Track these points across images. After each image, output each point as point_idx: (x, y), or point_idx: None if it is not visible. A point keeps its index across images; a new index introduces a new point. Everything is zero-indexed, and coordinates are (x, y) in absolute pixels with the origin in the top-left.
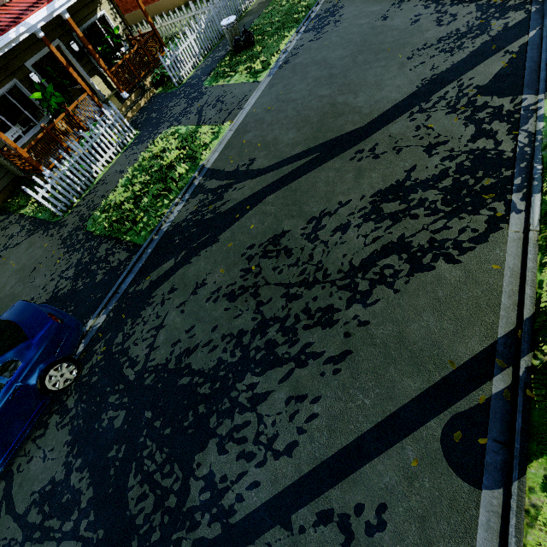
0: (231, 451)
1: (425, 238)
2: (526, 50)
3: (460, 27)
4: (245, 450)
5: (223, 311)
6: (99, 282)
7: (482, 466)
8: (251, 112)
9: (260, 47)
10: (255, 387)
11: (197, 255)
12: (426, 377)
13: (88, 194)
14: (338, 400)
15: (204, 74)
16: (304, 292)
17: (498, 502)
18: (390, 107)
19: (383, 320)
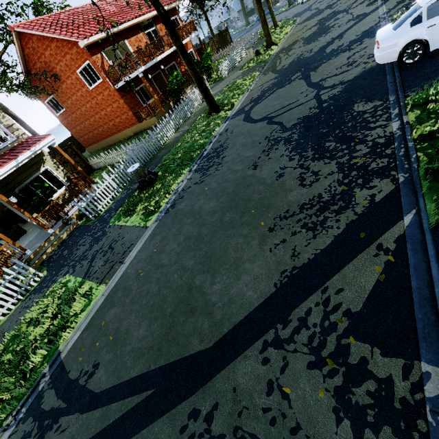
0: None
1: None
2: (405, 250)
3: (322, 192)
4: None
5: None
6: None
7: None
8: (127, 271)
9: (159, 185)
10: None
11: None
12: None
13: None
14: None
15: (115, 209)
16: None
17: None
18: (242, 317)
19: None
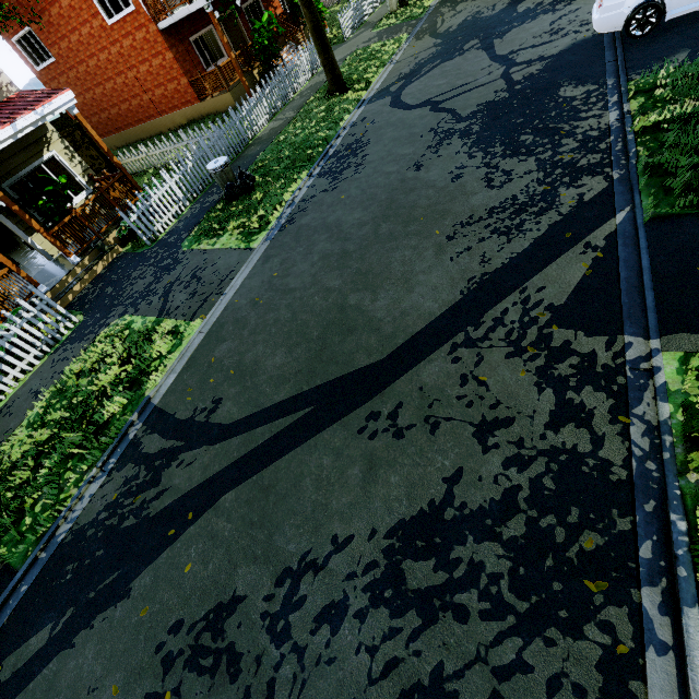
0: None
1: (482, 691)
2: (616, 246)
3: (517, 194)
4: None
5: None
6: None
7: None
8: (233, 302)
9: (260, 194)
10: None
11: (88, 627)
12: None
13: None
14: None
15: (186, 229)
16: None
17: None
18: (422, 327)
19: None
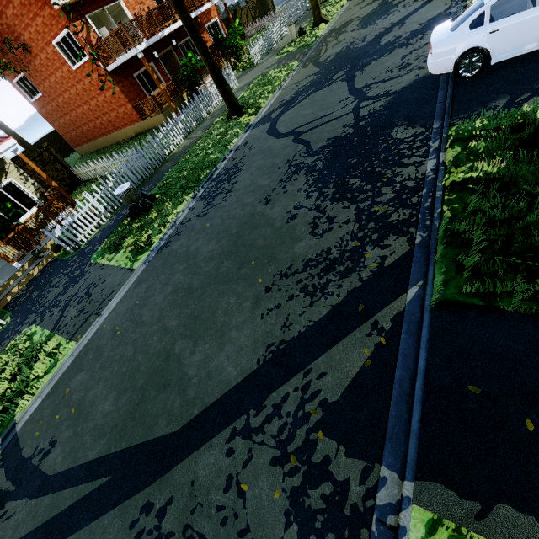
0: None
1: None
2: (399, 332)
3: (332, 247)
4: None
5: None
6: None
7: None
8: (102, 327)
9: (155, 213)
10: None
11: None
12: None
13: None
14: None
15: (99, 241)
16: None
17: None
18: (216, 398)
19: None
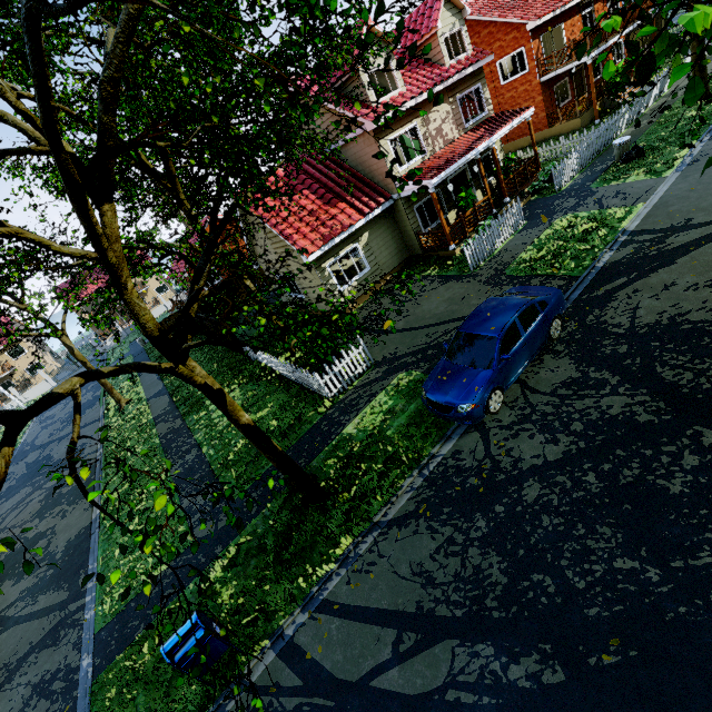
0: None
1: None
2: None
3: None
4: None
5: (709, 293)
6: None
7: None
8: (667, 195)
9: (654, 156)
10: None
11: (654, 273)
12: None
13: (493, 258)
14: None
15: (588, 181)
16: None
17: None
18: None
19: None
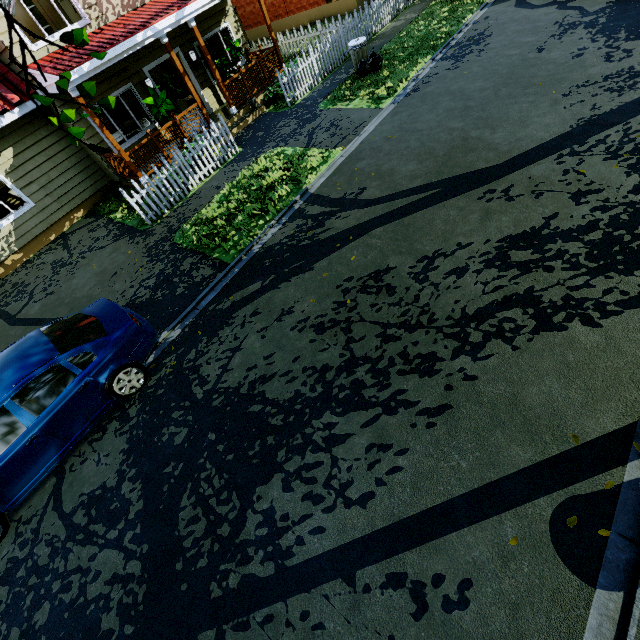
0: (297, 490)
1: (559, 294)
2: None
3: (634, 65)
4: (313, 492)
5: (308, 342)
6: (179, 295)
7: (600, 561)
8: (368, 139)
9: (387, 72)
10: (334, 427)
11: (287, 281)
12: (541, 448)
13: (180, 206)
14: (428, 456)
15: (321, 96)
16: (404, 335)
17: (616, 606)
18: (534, 146)
19: (494, 377)
